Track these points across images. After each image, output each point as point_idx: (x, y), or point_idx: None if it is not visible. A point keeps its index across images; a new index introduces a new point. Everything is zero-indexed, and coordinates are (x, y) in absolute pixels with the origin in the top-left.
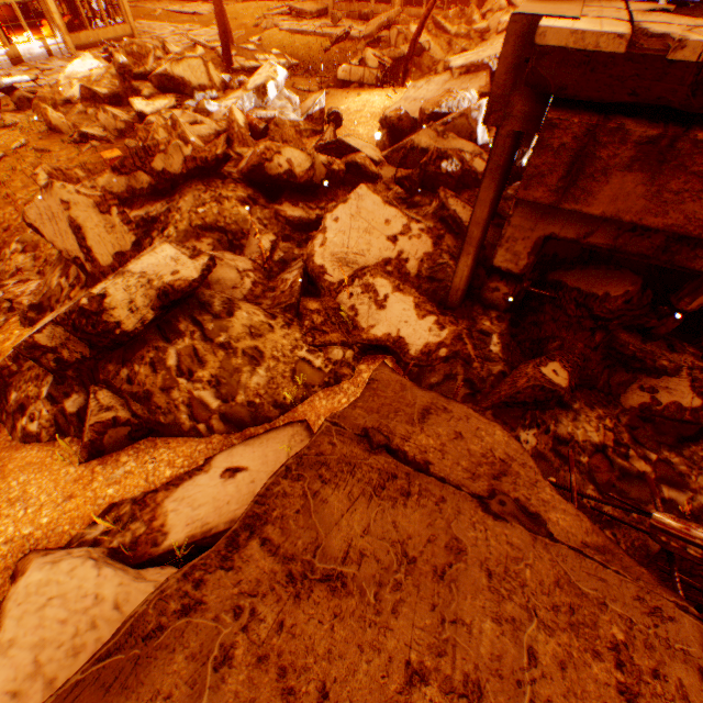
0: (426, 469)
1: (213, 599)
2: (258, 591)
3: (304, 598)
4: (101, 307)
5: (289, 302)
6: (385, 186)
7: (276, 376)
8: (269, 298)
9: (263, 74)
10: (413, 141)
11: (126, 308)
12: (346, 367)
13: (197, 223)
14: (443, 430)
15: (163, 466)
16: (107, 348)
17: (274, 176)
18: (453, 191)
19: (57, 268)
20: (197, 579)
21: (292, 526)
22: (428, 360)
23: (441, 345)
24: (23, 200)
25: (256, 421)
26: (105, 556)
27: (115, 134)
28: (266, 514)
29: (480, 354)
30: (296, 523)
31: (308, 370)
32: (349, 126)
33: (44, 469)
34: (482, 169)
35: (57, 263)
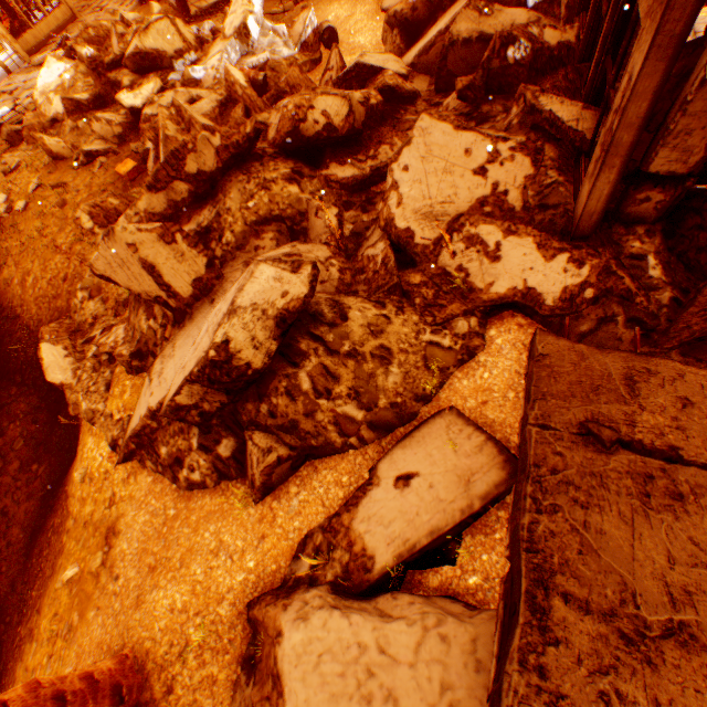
0: (677, 457)
1: (569, 688)
2: (605, 665)
3: (658, 663)
4: (228, 354)
5: (391, 283)
6: (425, 103)
7: (409, 369)
8: (361, 282)
9: (237, 10)
10: (450, 33)
11: (250, 346)
12: (475, 338)
13: (251, 220)
14: (663, 400)
15: (331, 488)
16: (240, 390)
17: (311, 137)
18: (524, 84)
19: (139, 311)
20: (535, 666)
21: (586, 573)
22: (572, 307)
23: (584, 286)
24: (66, 245)
25: (402, 420)
26: (336, 597)
27: (116, 142)
28: (546, 563)
29: (639, 284)
30: (587, 568)
31: (438, 354)
32: (347, 40)
33: (226, 516)
34: (555, 41)
35: (135, 305)
